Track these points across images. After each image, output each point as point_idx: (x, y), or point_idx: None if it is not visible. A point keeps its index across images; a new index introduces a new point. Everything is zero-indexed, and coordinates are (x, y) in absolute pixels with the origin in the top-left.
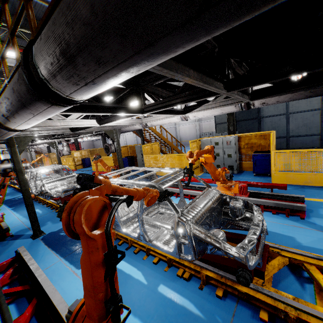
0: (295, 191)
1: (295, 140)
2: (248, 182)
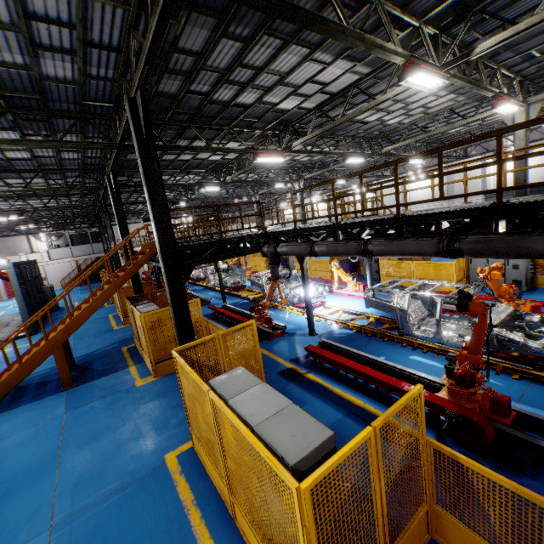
0: None
1: None
2: (543, 303)
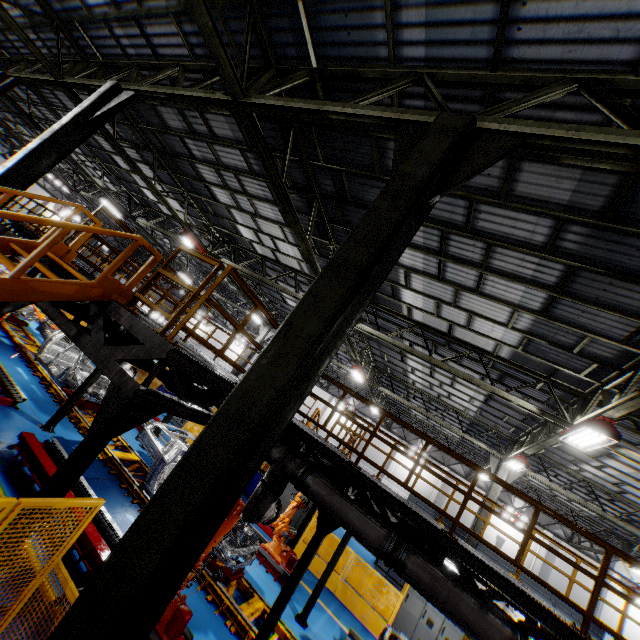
0: None
1: None
2: None
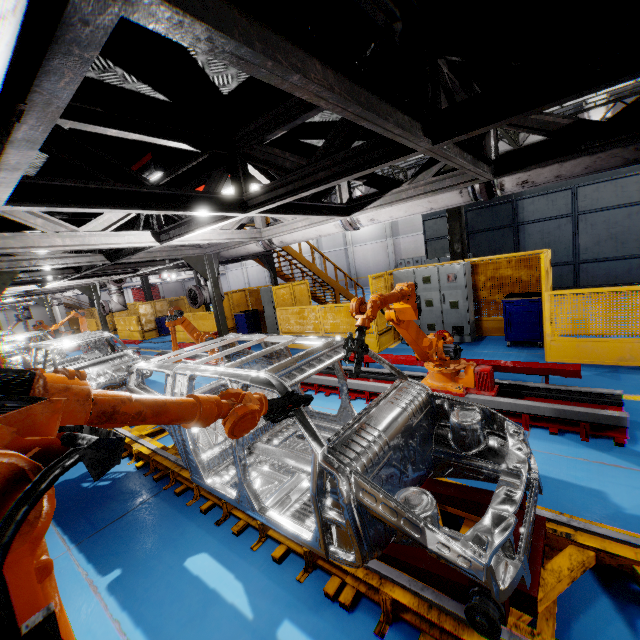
0: (598, 379)
1: (592, 268)
2: (493, 363)
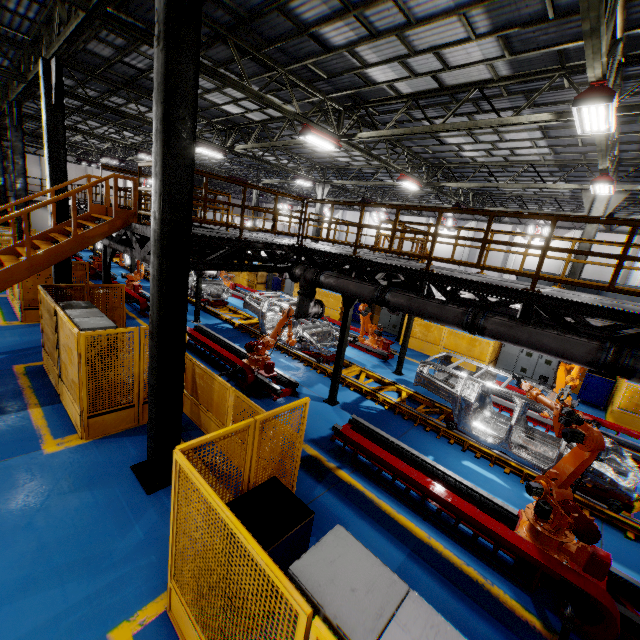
0: (639, 442)
1: None
2: (587, 415)
